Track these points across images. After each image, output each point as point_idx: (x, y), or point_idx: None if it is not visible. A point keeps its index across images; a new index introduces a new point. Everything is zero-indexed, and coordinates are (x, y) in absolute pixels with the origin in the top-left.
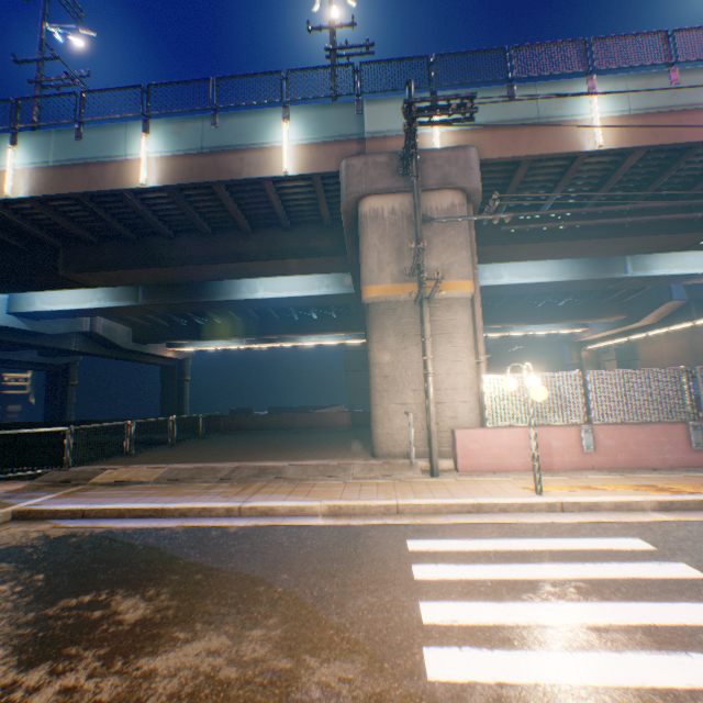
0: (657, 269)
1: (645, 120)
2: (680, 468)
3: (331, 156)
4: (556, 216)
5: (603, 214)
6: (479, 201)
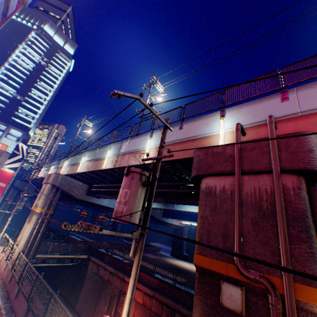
0: (186, 207)
1: (89, 163)
2: (0, 274)
3: (54, 172)
4: (106, 186)
5: (115, 186)
6: (57, 186)
